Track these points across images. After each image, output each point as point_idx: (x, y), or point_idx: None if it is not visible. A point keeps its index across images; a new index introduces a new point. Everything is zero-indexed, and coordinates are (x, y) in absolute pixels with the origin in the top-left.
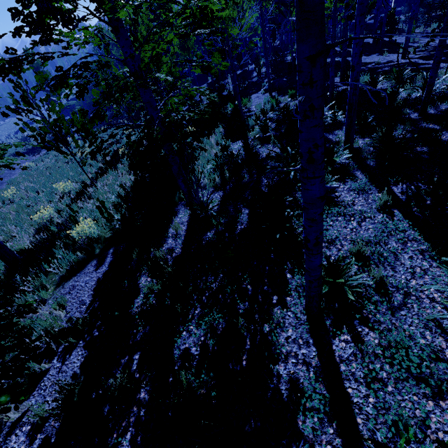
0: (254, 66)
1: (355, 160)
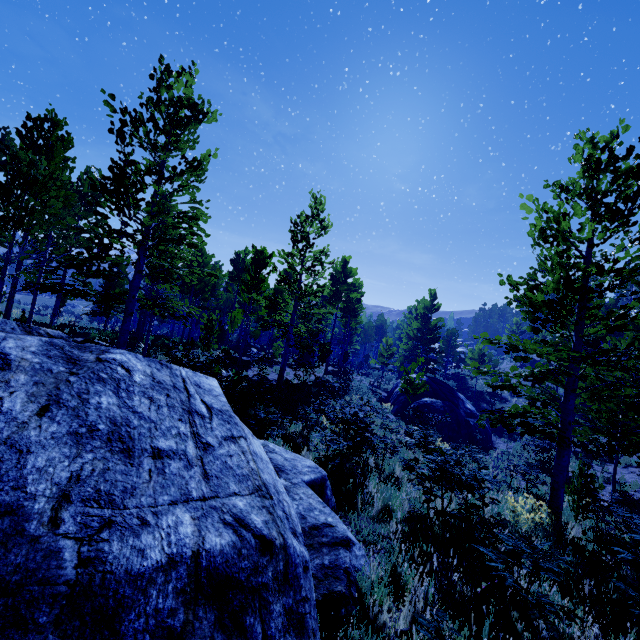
0: None
1: None
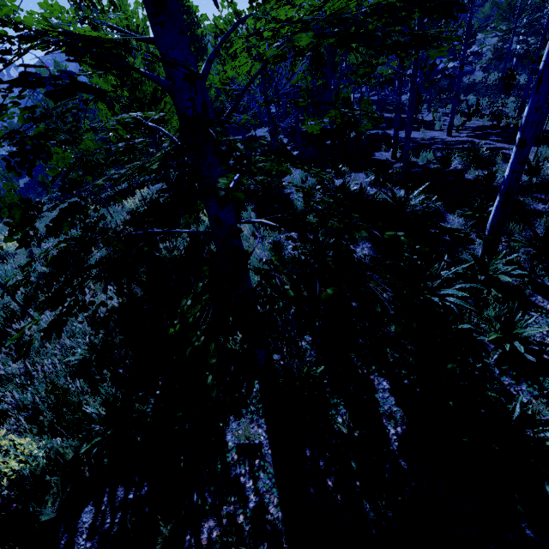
0: (259, 132)
1: (513, 275)
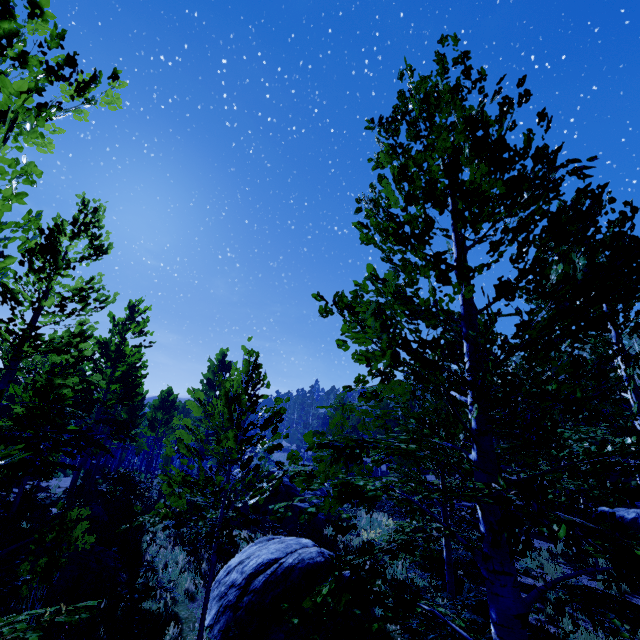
0: None
1: None
